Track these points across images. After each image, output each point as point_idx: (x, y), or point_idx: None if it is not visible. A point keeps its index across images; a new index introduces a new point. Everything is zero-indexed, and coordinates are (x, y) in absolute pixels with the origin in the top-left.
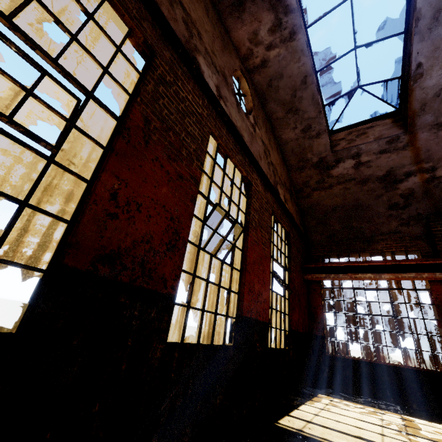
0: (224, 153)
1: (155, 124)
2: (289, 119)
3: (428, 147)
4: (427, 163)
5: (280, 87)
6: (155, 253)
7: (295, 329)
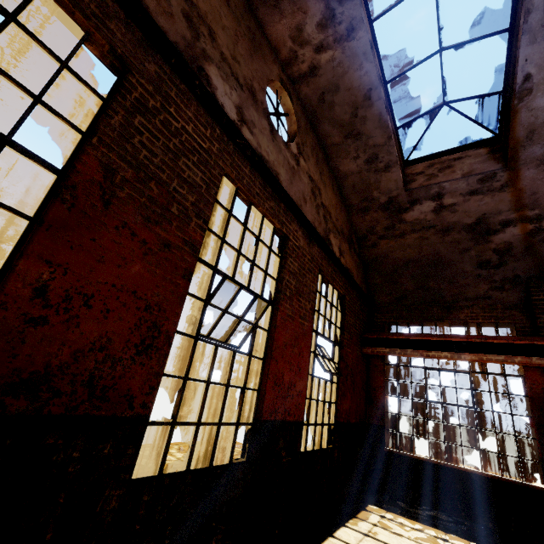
0: (246, 200)
1: (125, 174)
2: (348, 146)
3: (534, 189)
4: (532, 210)
5: (335, 103)
6: (115, 361)
7: (344, 420)
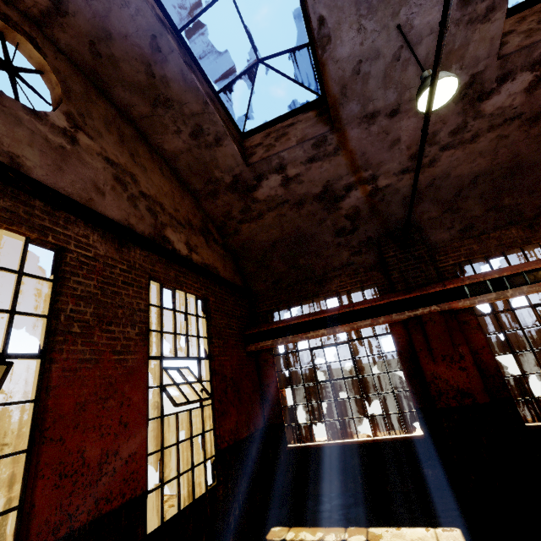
0: None
1: None
2: (162, 117)
3: (363, 149)
4: (366, 171)
5: (117, 57)
6: None
7: (229, 443)
